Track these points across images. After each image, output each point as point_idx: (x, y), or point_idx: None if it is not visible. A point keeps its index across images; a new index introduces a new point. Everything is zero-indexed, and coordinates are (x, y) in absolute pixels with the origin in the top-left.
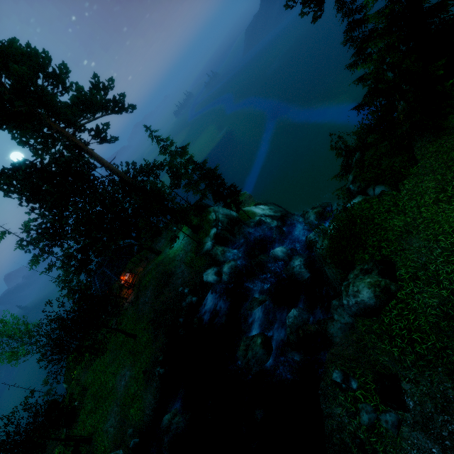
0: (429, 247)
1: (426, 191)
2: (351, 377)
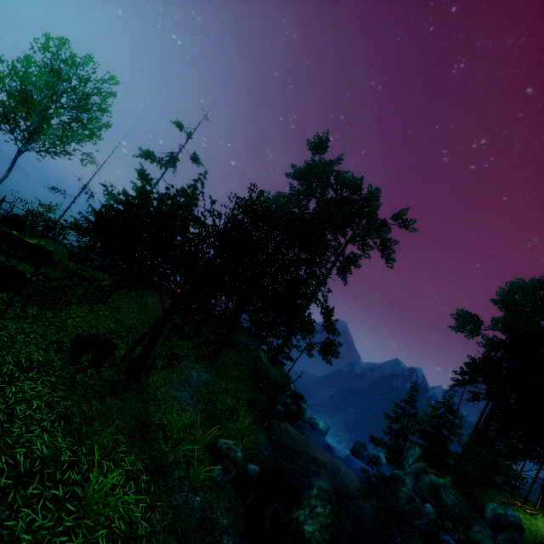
0: None
1: None
2: None
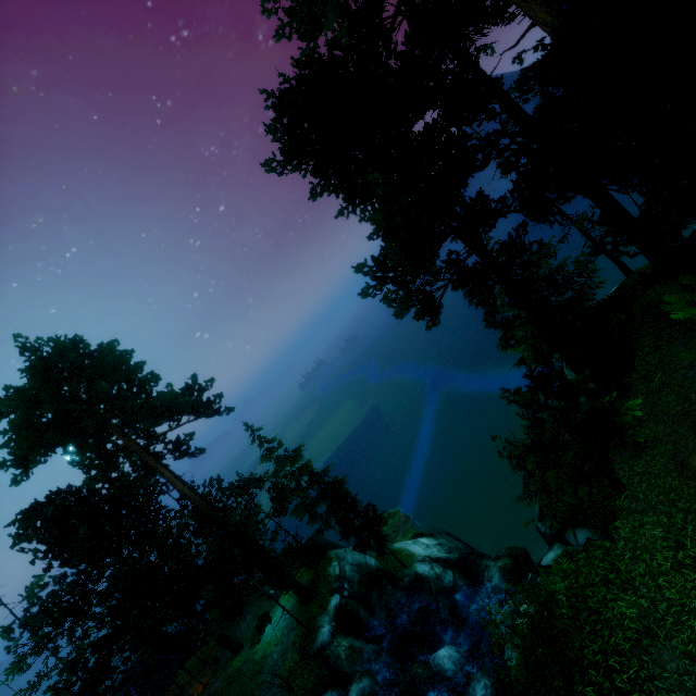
0: (695, 675)
1: (654, 543)
2: None
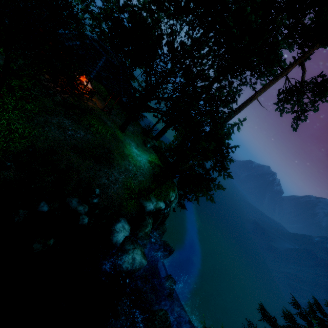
0: None
1: None
2: None
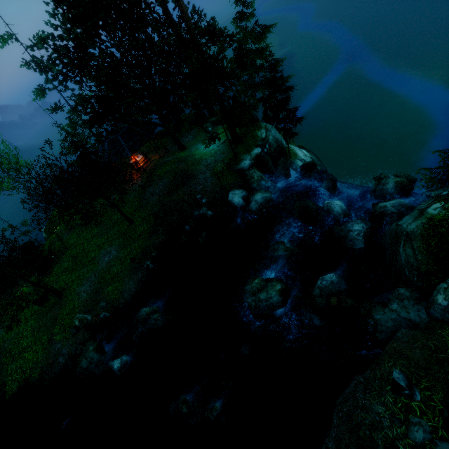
0: None
1: None
2: (414, 384)
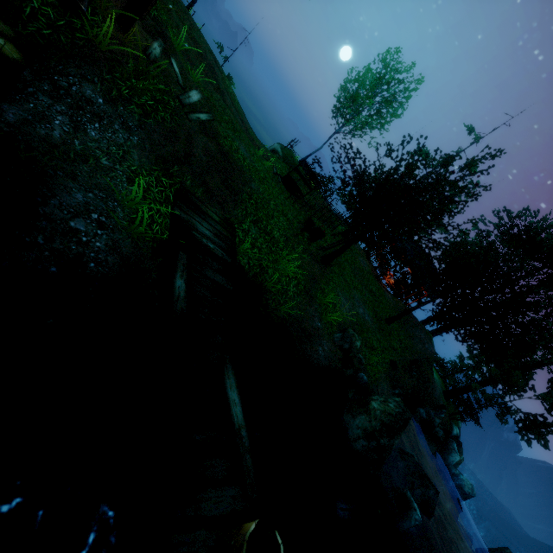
0: None
1: None
2: None
